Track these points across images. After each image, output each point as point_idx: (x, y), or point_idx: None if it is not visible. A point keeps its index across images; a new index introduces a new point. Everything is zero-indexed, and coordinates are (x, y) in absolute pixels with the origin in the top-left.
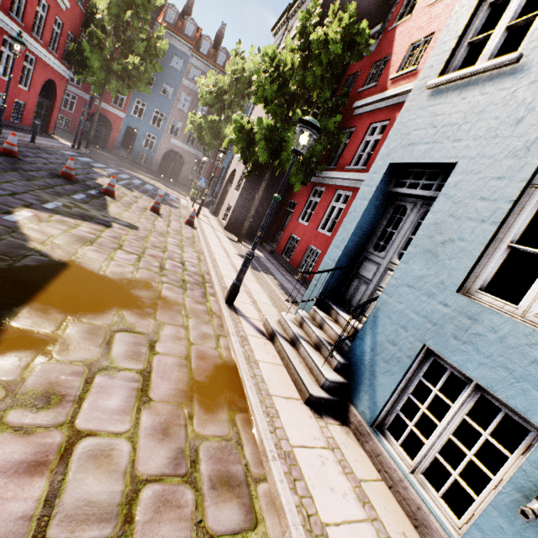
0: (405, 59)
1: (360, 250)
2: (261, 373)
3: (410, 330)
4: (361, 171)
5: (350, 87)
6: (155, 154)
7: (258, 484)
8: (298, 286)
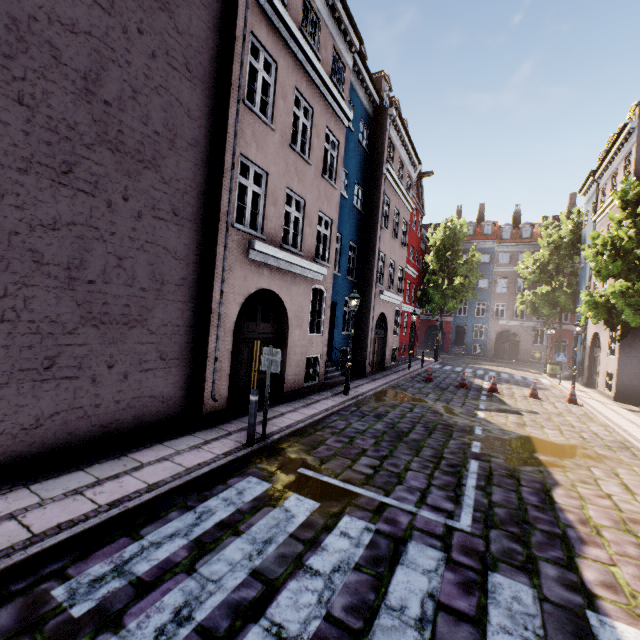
0: None
1: None
2: None
3: None
4: None
5: None
6: (486, 340)
7: None
8: None
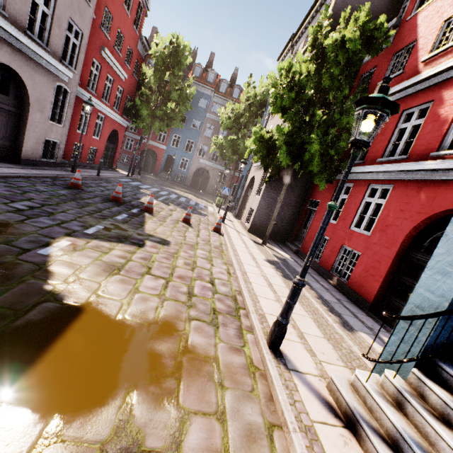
0: (439, 37)
1: None
2: None
3: None
4: (402, 161)
5: (365, 83)
6: (187, 172)
7: None
8: (338, 295)
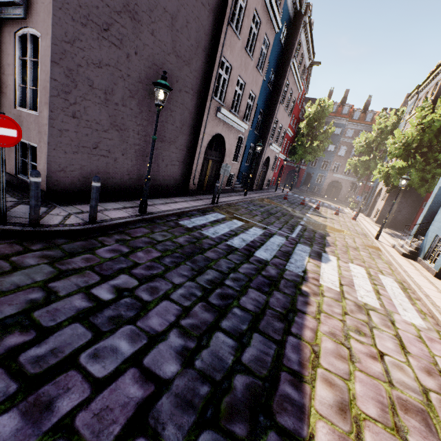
0: None
1: (432, 217)
2: (386, 249)
3: (434, 232)
4: None
5: None
6: (322, 185)
7: (382, 255)
8: None
